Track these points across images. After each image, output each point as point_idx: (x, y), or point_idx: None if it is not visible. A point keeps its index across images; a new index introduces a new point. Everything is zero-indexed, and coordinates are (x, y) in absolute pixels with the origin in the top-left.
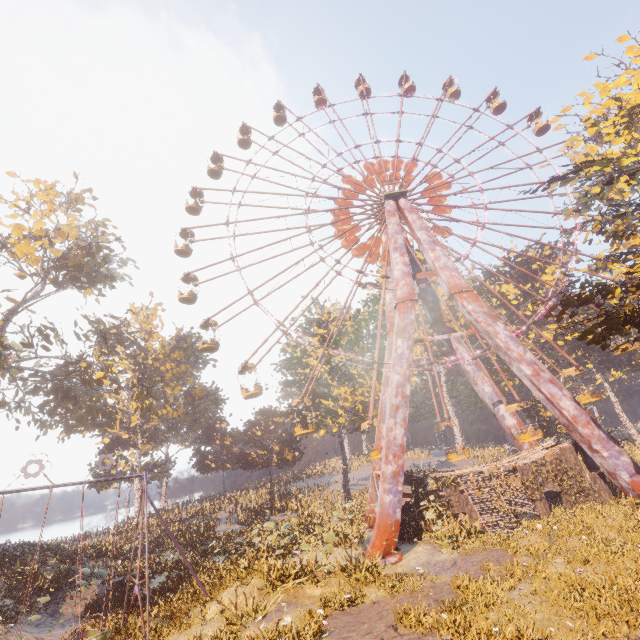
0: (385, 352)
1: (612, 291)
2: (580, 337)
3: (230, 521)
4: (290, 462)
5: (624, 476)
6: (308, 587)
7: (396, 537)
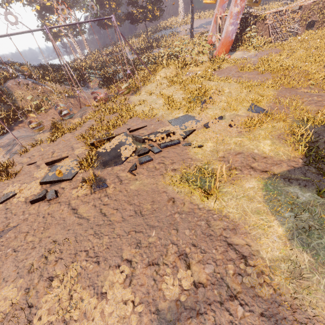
0: None
1: None
2: None
3: (132, 54)
4: (156, 18)
5: None
6: (194, 68)
7: (229, 48)
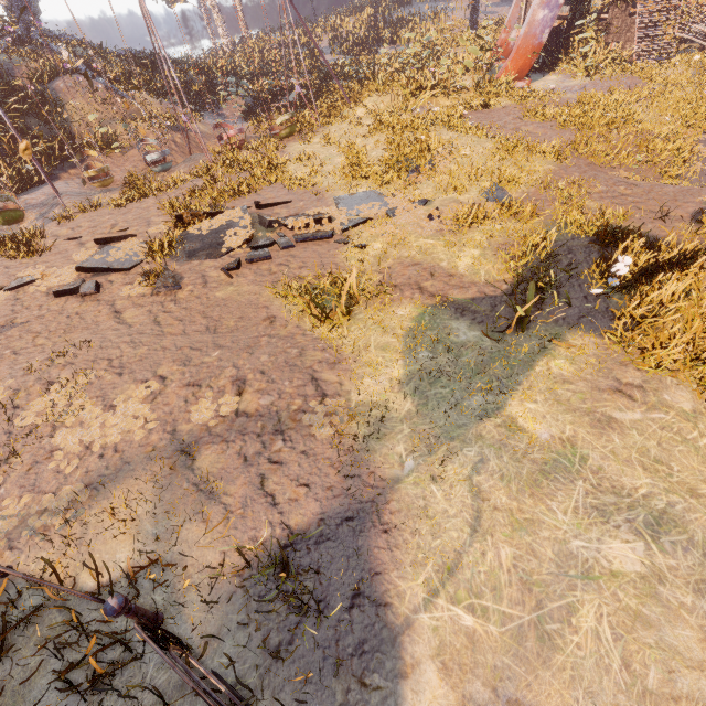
0: None
1: None
2: None
3: (334, 52)
4: None
5: None
6: (440, 100)
7: (532, 63)
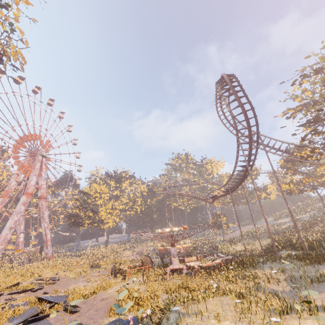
0: None
1: (78, 217)
2: (71, 223)
3: None
4: None
5: (50, 254)
6: None
7: None
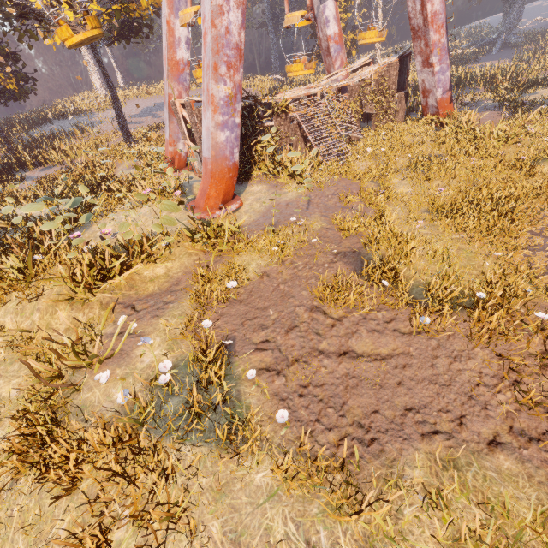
0: None
1: None
2: None
3: None
4: (18, 96)
5: (438, 94)
6: (144, 268)
7: (234, 183)
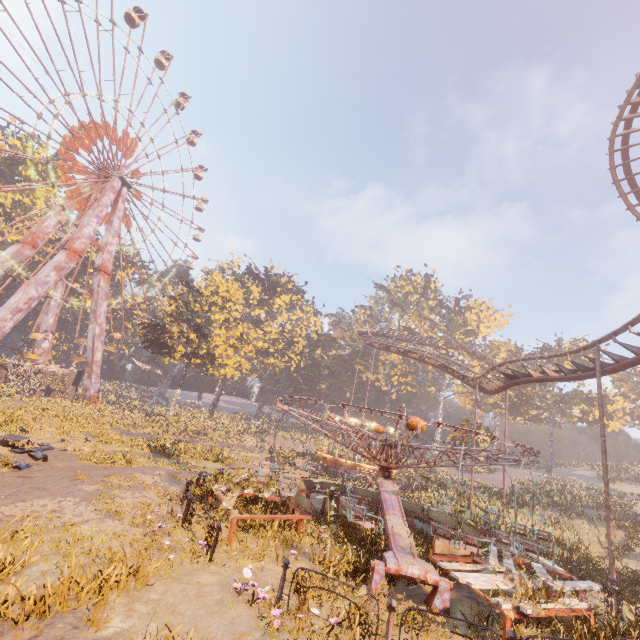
0: (5, 252)
1: (166, 333)
2: (146, 341)
3: None
4: None
5: (92, 392)
6: None
7: None
